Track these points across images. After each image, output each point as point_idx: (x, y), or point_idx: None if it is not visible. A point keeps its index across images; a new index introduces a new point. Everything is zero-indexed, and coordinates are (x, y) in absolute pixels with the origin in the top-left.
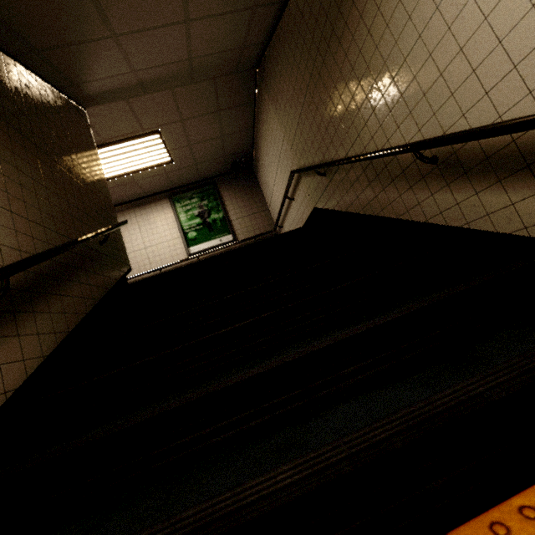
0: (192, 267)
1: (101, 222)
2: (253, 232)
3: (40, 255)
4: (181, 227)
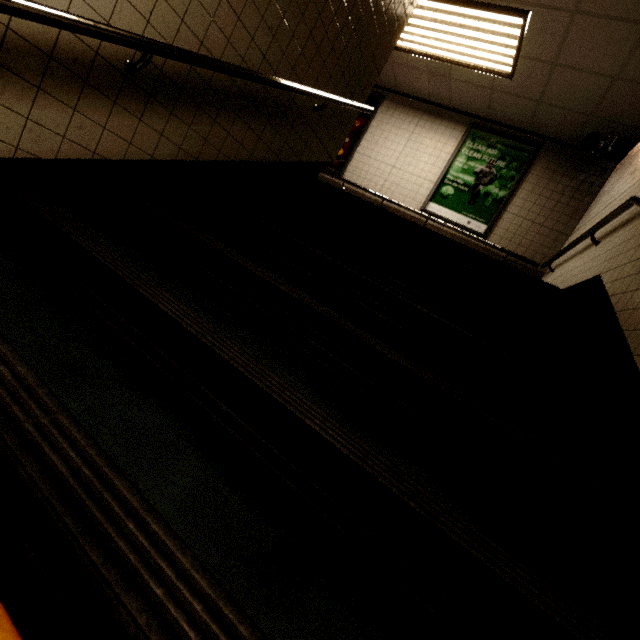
0: (370, 208)
1: (338, 88)
2: (515, 247)
3: (207, 59)
4: (446, 173)
